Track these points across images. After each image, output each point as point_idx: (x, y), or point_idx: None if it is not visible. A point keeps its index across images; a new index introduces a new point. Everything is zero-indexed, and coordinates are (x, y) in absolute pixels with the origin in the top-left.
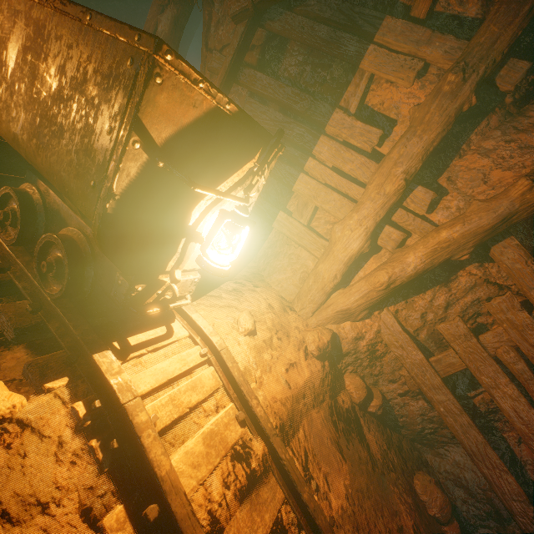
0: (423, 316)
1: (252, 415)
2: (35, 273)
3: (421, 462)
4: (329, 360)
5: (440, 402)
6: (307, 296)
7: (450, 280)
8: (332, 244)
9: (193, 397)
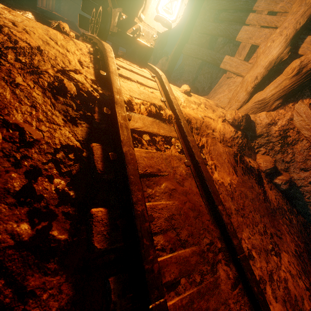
0: None
1: (170, 103)
2: (94, 33)
3: None
4: (242, 132)
5: None
6: (234, 98)
7: None
8: (257, 58)
9: (140, 80)
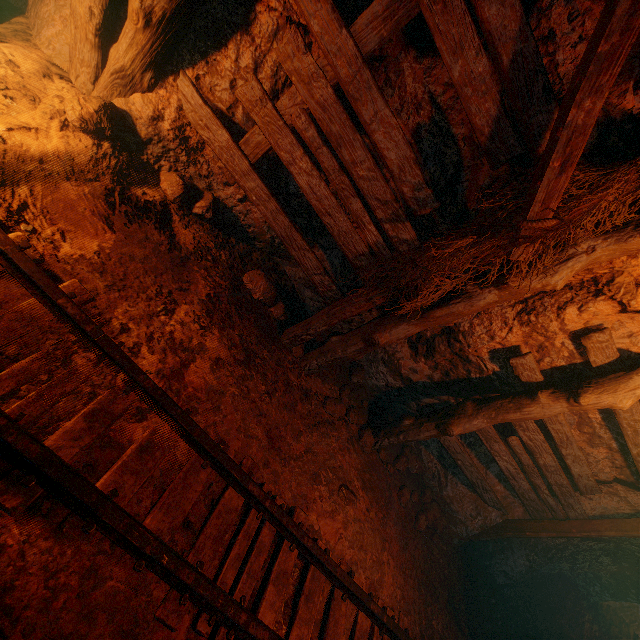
0: (233, 86)
1: None
2: None
3: (275, 271)
4: (114, 142)
5: (251, 191)
6: (76, 55)
7: (251, 23)
8: None
9: None
